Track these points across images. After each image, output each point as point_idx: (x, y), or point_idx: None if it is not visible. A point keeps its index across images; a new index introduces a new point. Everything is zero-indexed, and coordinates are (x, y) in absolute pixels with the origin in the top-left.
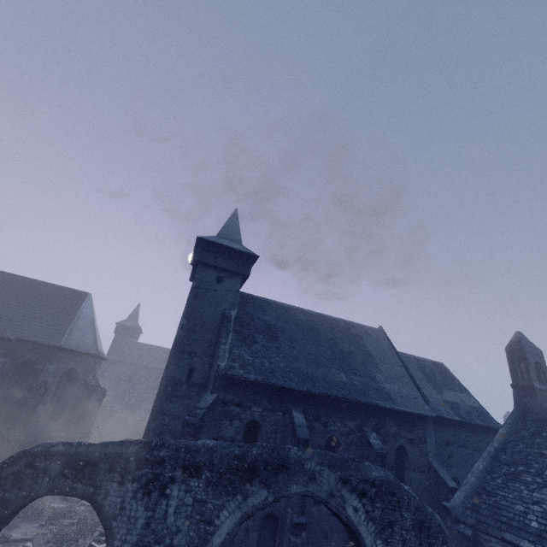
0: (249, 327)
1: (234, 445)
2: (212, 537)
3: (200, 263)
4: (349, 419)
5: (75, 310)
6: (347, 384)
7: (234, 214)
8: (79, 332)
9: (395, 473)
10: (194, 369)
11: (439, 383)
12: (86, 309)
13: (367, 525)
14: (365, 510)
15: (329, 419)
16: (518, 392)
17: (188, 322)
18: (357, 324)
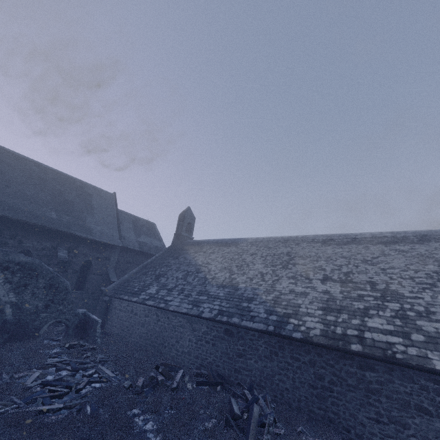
0: None
1: None
2: None
3: None
4: (46, 241)
5: None
6: (54, 219)
7: None
8: None
9: (80, 275)
10: None
11: (142, 232)
12: None
13: (3, 285)
14: (5, 277)
15: (26, 239)
16: (175, 237)
17: None
18: (94, 186)
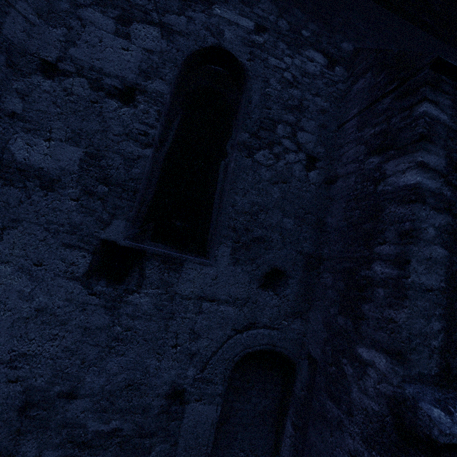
0: None
1: None
2: None
3: None
4: None
5: None
6: None
7: None
8: None
9: None
10: None
11: None
12: None
13: None
14: None
15: None
16: None
17: None
18: None
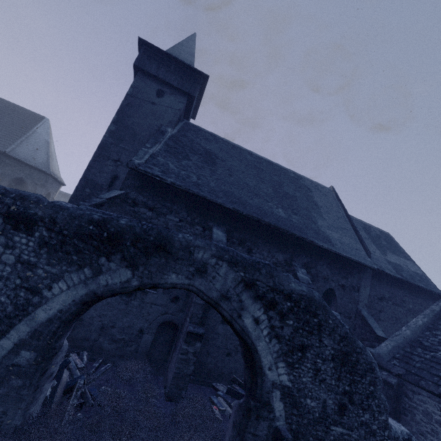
0: (185, 147)
1: (98, 211)
2: (35, 309)
3: (140, 71)
4: (278, 251)
5: (29, 128)
6: (283, 218)
7: (191, 38)
8: (29, 148)
9: None
10: (118, 178)
11: (384, 246)
12: (41, 131)
13: (268, 342)
14: (270, 325)
15: (255, 246)
16: None
17: (117, 129)
18: (308, 178)
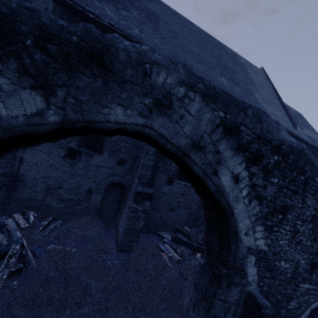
0: None
1: None
2: None
3: None
4: None
5: None
6: (227, 87)
7: None
8: None
9: None
10: None
11: (300, 123)
12: None
13: (248, 204)
14: (251, 183)
15: None
16: None
17: None
18: (242, 57)
